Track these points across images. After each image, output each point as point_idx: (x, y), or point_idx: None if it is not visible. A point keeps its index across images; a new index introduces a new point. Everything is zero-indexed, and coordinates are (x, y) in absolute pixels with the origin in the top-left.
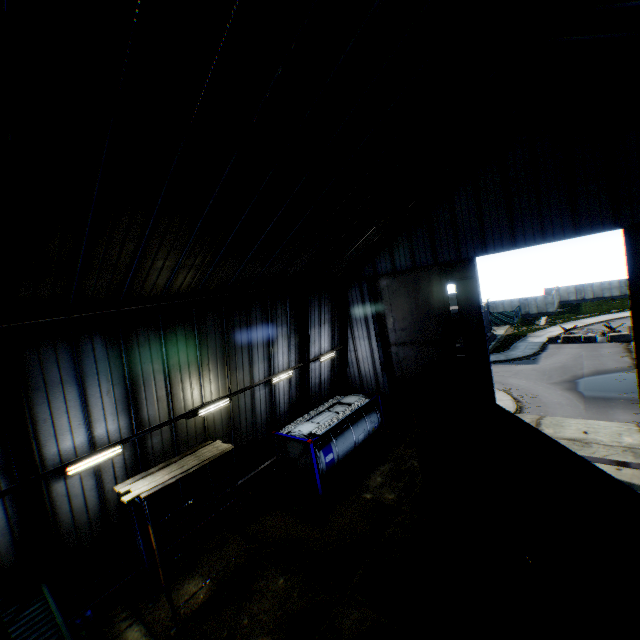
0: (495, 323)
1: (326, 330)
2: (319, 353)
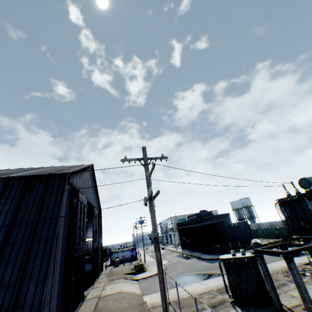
0: (275, 236)
1: (91, 229)
2: (87, 237)
